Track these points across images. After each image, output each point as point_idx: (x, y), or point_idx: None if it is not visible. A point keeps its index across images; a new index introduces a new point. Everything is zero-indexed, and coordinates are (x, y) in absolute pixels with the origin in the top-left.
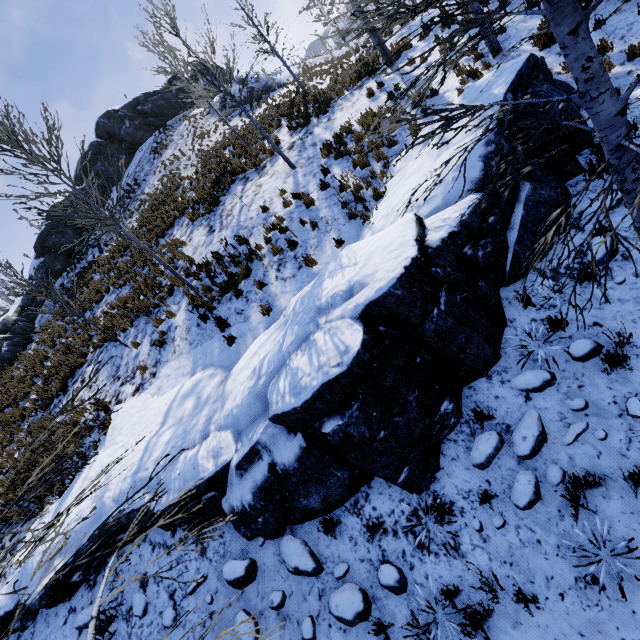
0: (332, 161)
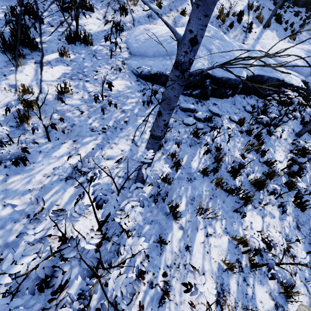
0: None
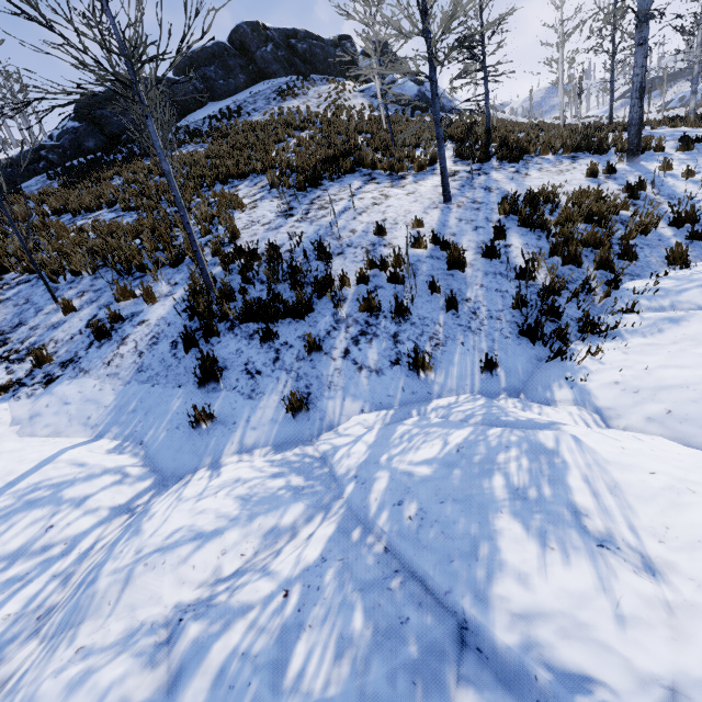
0: (512, 224)
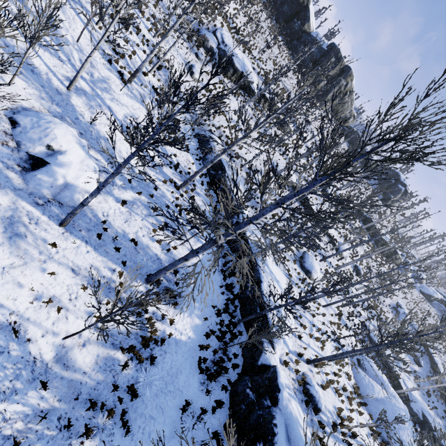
0: None
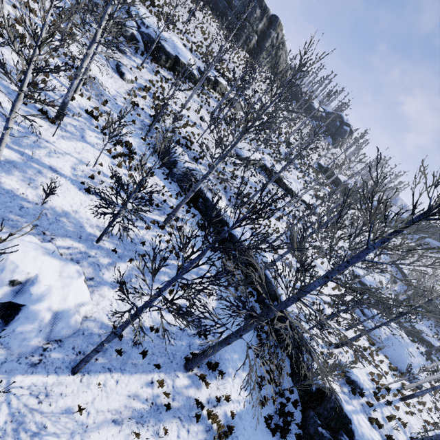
0: None
